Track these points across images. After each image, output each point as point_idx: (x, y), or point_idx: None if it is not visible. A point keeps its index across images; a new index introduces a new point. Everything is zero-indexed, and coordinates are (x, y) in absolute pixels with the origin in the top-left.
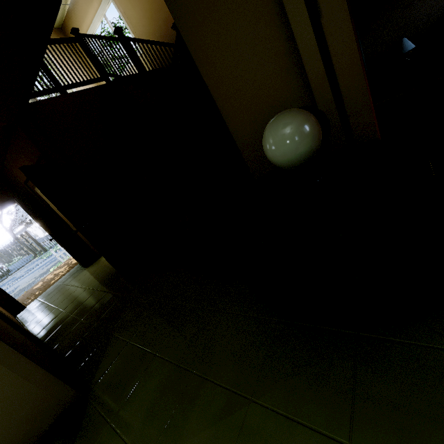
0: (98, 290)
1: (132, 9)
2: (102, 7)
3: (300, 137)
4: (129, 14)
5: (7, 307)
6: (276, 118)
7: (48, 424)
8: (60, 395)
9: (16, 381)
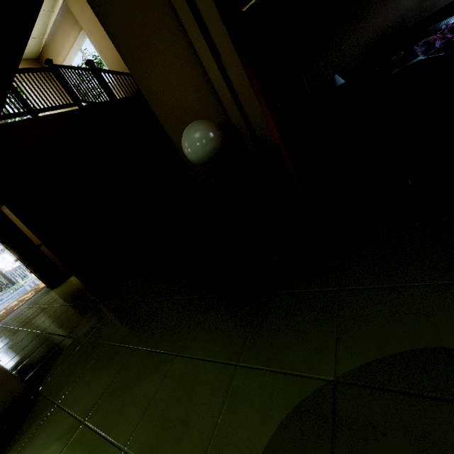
0: (63, 305)
1: (105, 45)
2: (78, 42)
3: (202, 139)
4: (103, 49)
5: None
6: (187, 127)
7: None
8: (9, 387)
9: None
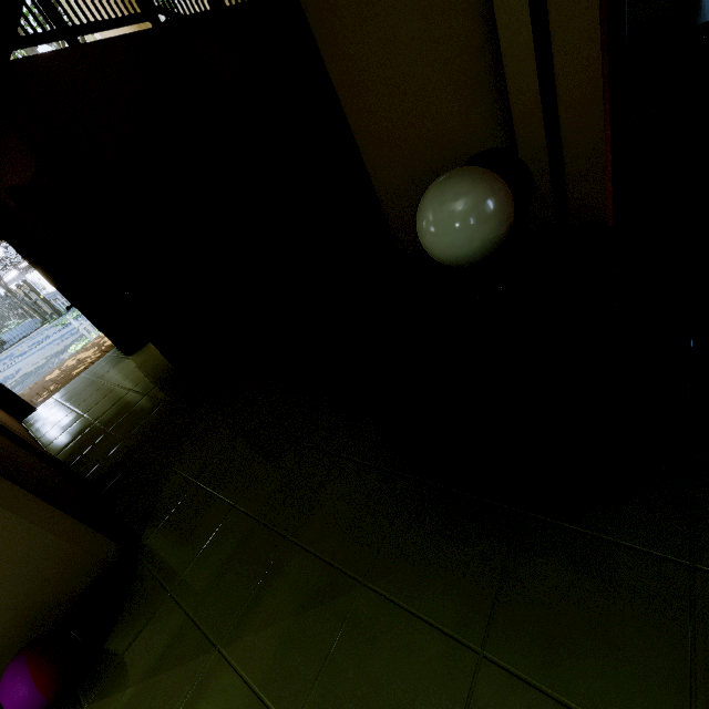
0: (149, 396)
1: None
2: None
3: (476, 224)
4: None
5: (7, 407)
6: (442, 184)
7: (84, 585)
8: (97, 550)
9: (33, 533)
